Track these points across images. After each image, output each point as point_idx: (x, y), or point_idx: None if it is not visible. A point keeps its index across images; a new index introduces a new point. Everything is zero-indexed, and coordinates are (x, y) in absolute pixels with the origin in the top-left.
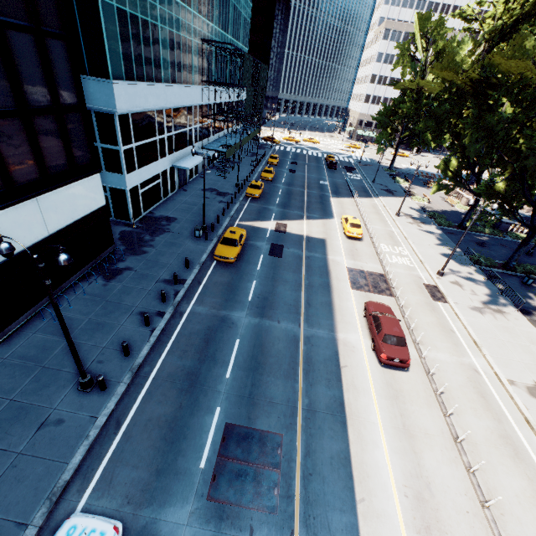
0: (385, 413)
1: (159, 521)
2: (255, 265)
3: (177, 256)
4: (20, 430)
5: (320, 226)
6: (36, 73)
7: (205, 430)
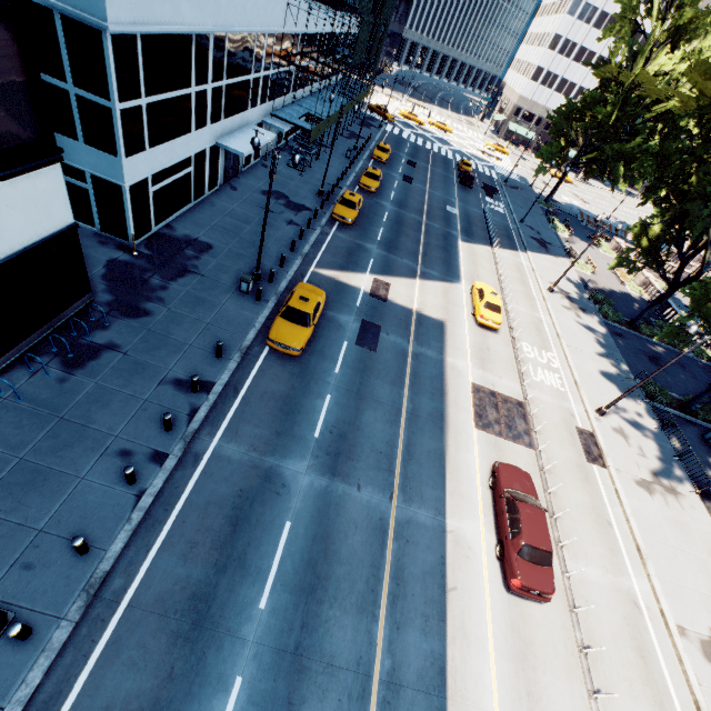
0: (506, 690)
1: None
2: (333, 363)
3: (203, 329)
4: None
5: (439, 295)
6: None
7: None
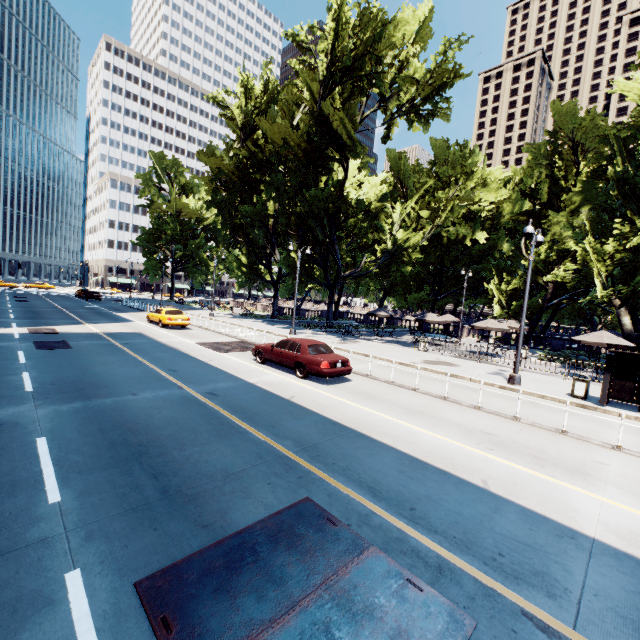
0: (381, 409)
1: None
2: (12, 360)
3: None
4: None
5: (119, 326)
6: None
7: None
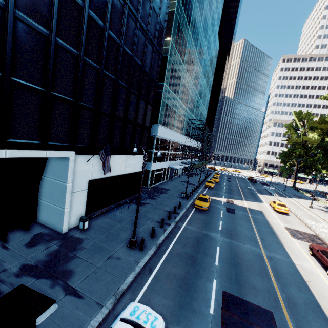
0: None
1: None
2: (219, 215)
3: (172, 203)
4: (99, 256)
5: (255, 204)
6: (142, 113)
7: (208, 290)
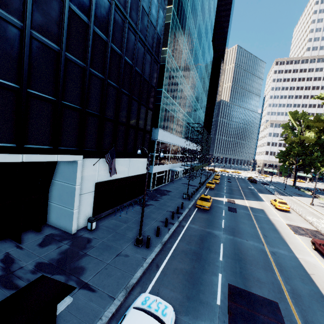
0: None
1: None
2: (221, 214)
3: (175, 203)
4: (107, 254)
5: (256, 203)
6: (143, 118)
7: (214, 283)
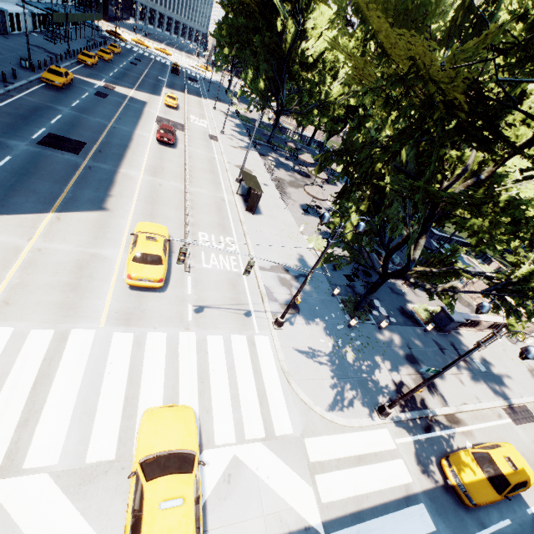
0: (152, 153)
1: (7, 142)
2: (81, 96)
3: (4, 71)
4: None
5: (146, 96)
6: None
7: (35, 131)
